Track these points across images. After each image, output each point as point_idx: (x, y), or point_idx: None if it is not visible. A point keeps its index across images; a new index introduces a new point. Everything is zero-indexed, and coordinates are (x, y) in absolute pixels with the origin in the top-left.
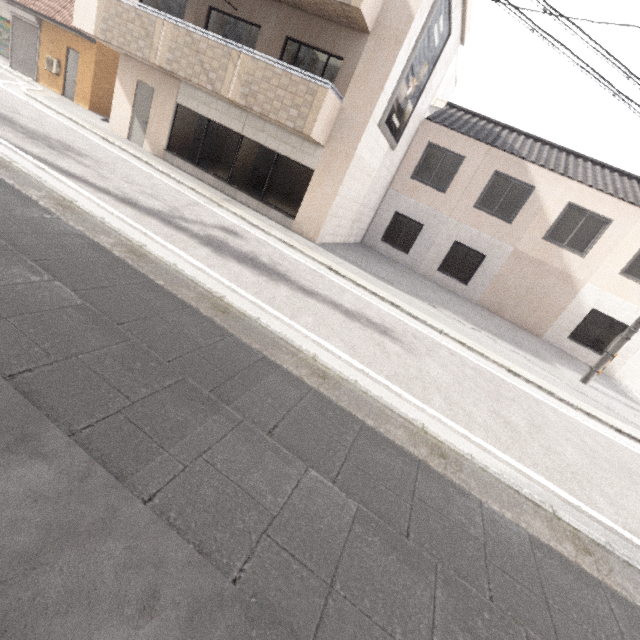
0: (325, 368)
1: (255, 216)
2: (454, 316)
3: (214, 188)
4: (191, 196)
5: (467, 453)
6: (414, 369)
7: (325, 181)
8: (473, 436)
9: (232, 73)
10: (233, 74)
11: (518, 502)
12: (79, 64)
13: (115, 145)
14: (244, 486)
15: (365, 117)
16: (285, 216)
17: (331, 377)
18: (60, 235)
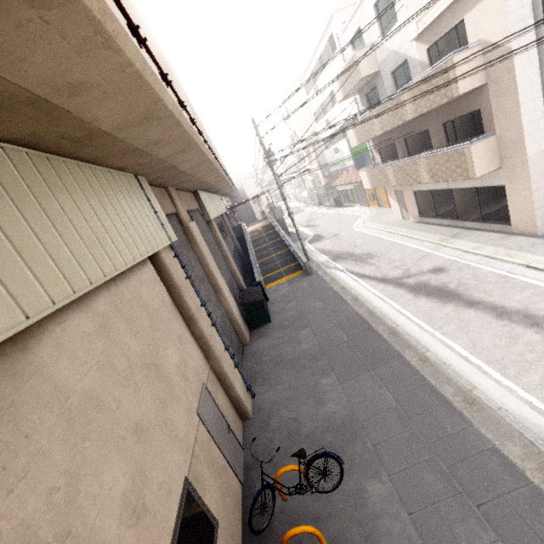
0: (429, 357)
1: (474, 238)
2: None
3: (450, 226)
4: (425, 249)
5: (497, 407)
6: (536, 354)
7: (516, 188)
8: (540, 403)
9: (420, 170)
10: (421, 170)
11: (513, 437)
12: (378, 190)
13: (393, 233)
14: (364, 392)
15: (518, 130)
16: (502, 225)
17: (429, 361)
18: (349, 315)
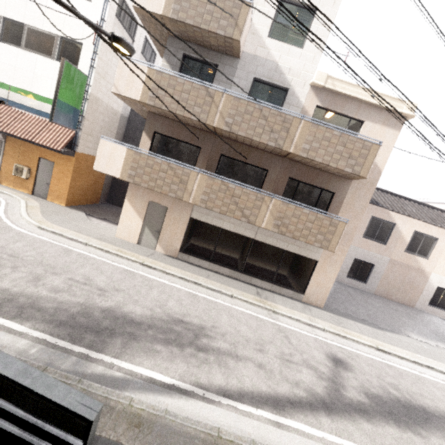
0: None
1: (286, 304)
2: (418, 337)
3: (231, 277)
4: (261, 316)
5: None
6: None
7: (327, 267)
8: None
9: (265, 211)
10: (266, 211)
11: None
12: (54, 171)
13: (158, 270)
14: None
15: (354, 227)
16: (296, 292)
17: None
18: None
